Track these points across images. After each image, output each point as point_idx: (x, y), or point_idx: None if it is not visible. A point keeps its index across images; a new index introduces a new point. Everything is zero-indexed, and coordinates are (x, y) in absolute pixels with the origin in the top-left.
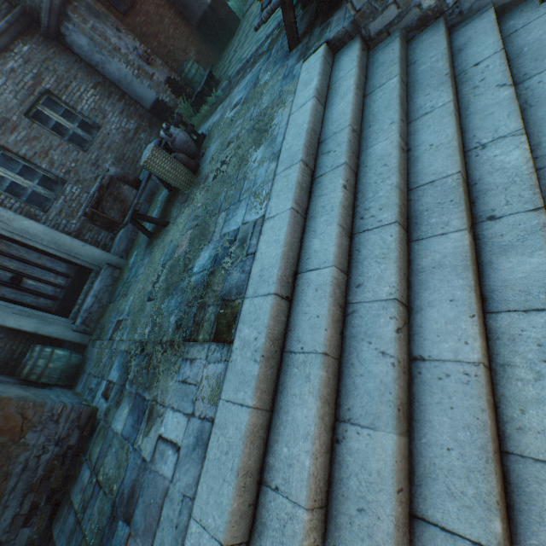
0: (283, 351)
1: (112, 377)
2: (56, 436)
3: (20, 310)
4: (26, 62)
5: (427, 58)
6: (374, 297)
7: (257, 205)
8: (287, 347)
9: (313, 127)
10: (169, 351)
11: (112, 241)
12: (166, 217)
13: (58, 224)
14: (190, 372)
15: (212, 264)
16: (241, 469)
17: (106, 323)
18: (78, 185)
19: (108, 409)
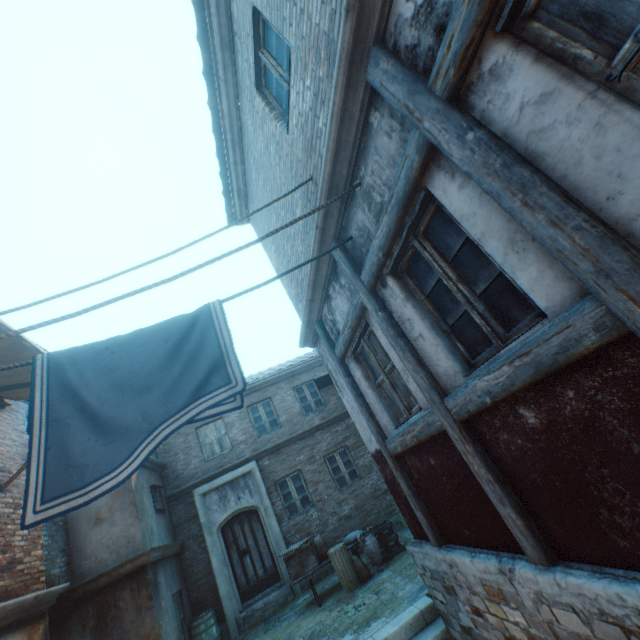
0: None
1: None
2: None
3: (229, 573)
4: (347, 428)
5: None
6: None
7: None
8: None
9: None
10: None
11: None
12: (330, 594)
13: (288, 531)
14: None
15: None
16: None
17: (246, 637)
18: (318, 511)
19: None
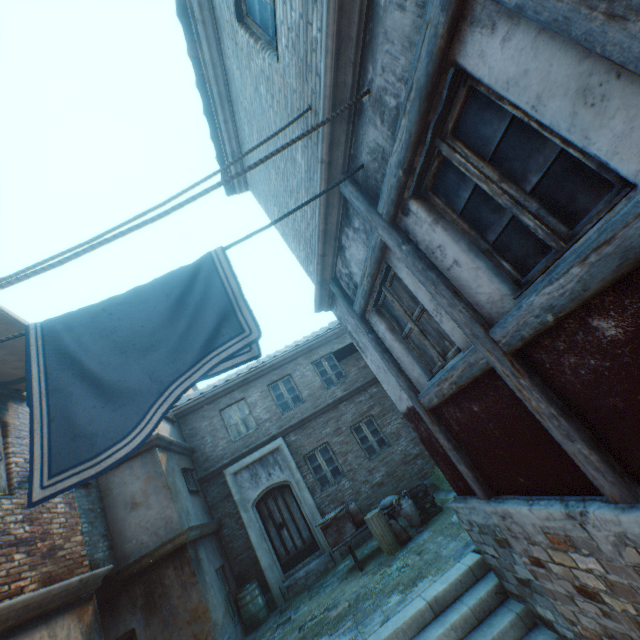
0: None
1: None
2: None
3: (269, 546)
4: (370, 397)
5: None
6: None
7: None
8: None
9: (406, 627)
10: None
11: None
12: (370, 558)
13: (322, 502)
14: None
15: None
16: None
17: (291, 605)
18: (350, 481)
19: None
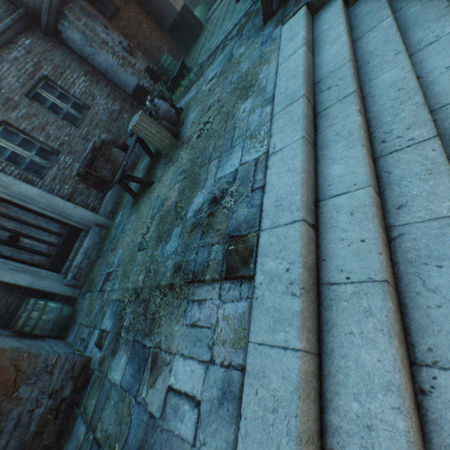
0: (319, 283)
1: (104, 326)
2: (50, 388)
3: (16, 266)
4: (28, 53)
5: (416, 1)
6: (430, 215)
7: (255, 145)
8: (323, 279)
9: (308, 69)
10: (169, 295)
11: (99, 204)
12: (150, 178)
13: (52, 189)
14: (200, 314)
15: (210, 206)
16: (303, 434)
17: (95, 277)
18: (70, 155)
19: (103, 359)
